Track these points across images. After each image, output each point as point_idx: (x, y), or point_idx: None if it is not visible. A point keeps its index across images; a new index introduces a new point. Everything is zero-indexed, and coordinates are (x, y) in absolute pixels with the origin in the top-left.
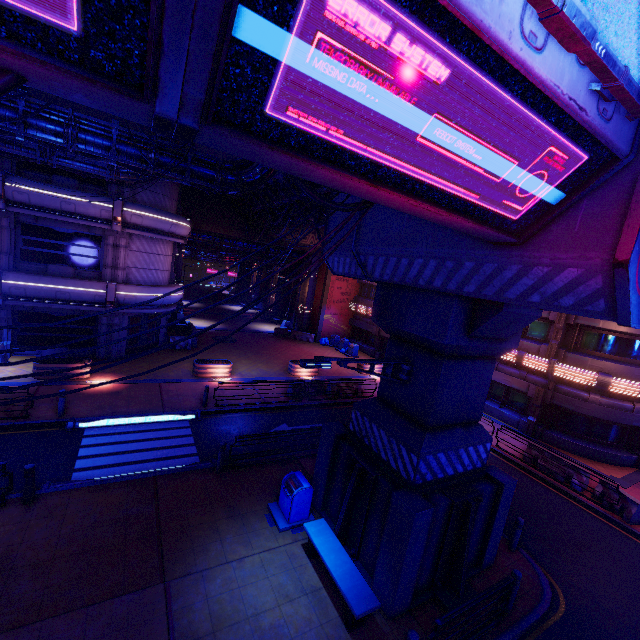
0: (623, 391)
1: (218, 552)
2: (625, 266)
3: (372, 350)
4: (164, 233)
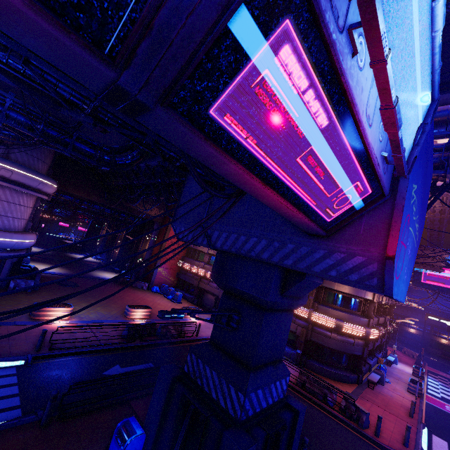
0: (349, 331)
1: None
2: (393, 259)
3: (192, 298)
4: (31, 188)
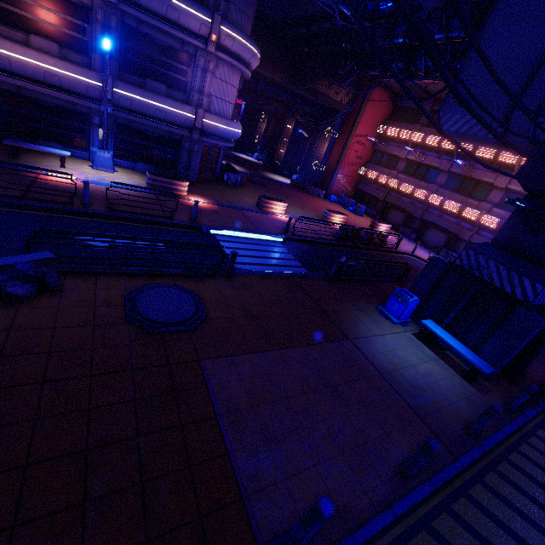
0: None
1: (366, 329)
2: None
3: (374, 212)
4: (243, 63)
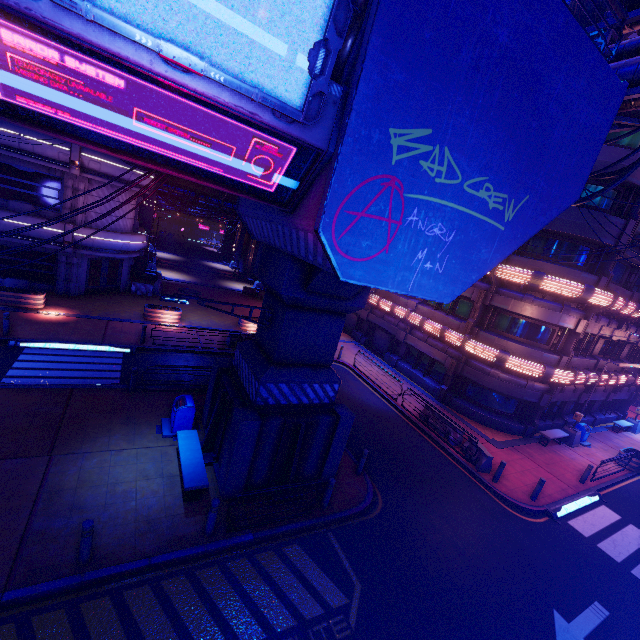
0: (516, 368)
1: (103, 443)
2: (318, 232)
3: None
4: (124, 181)
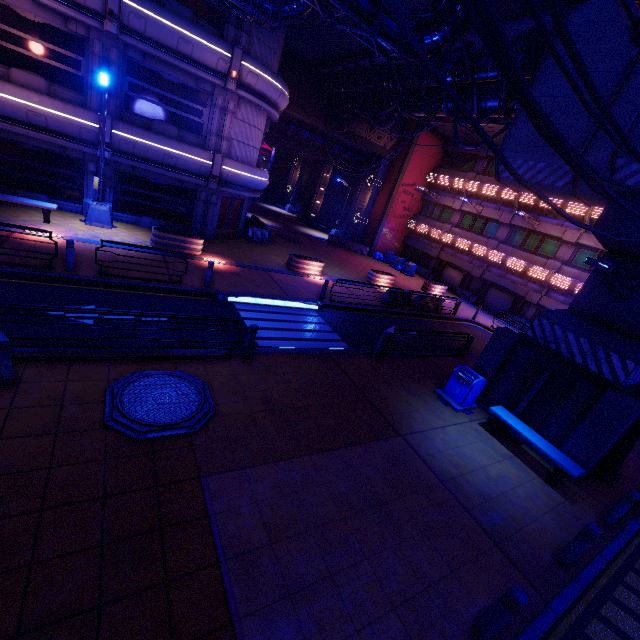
0: None
1: (422, 420)
2: None
3: (426, 272)
4: (270, 103)
